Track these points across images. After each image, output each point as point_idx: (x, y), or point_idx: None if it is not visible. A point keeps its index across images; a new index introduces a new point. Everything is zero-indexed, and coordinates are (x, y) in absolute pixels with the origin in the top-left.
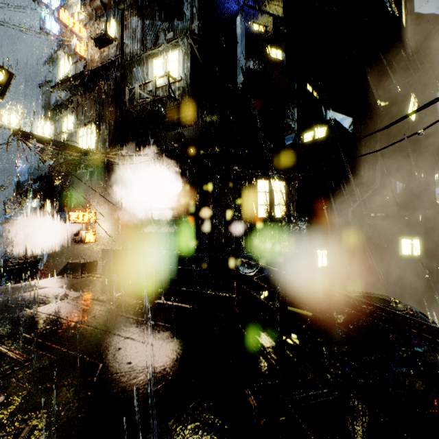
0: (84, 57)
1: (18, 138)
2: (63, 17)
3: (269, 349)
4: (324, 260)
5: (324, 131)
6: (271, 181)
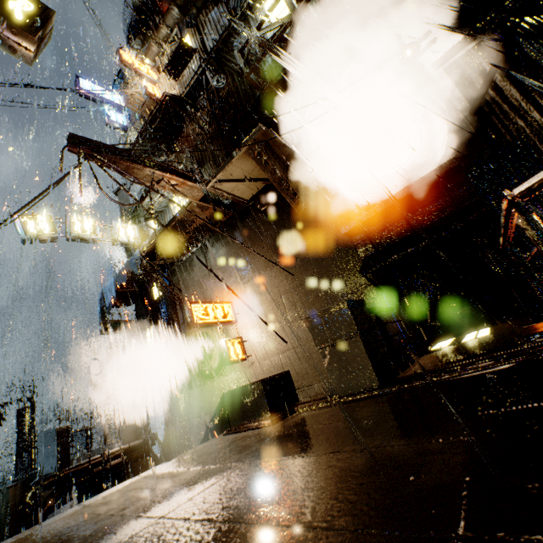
0: (159, 99)
1: (80, 148)
2: (126, 58)
3: None
4: None
5: None
6: None
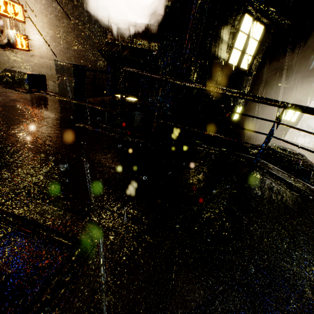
0: None
1: None
2: None
3: None
4: (237, 115)
5: None
6: (256, 21)
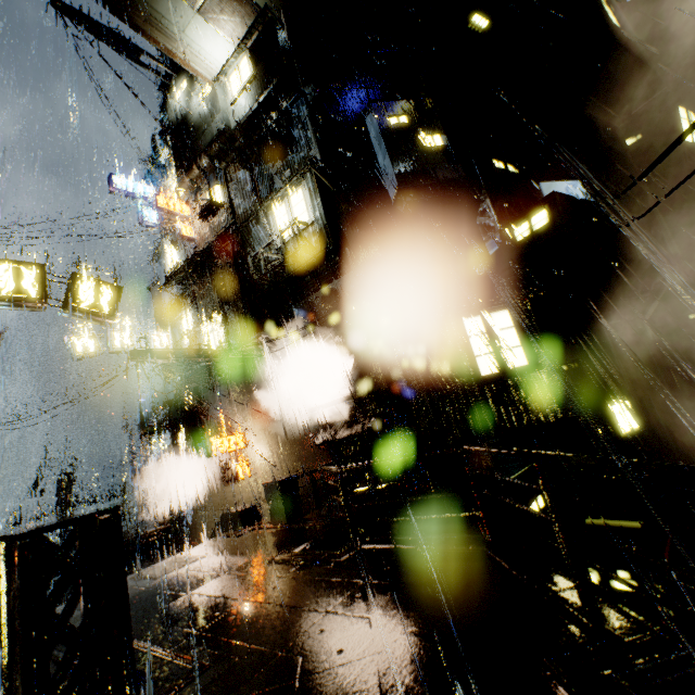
0: (192, 238)
1: (137, 360)
2: (162, 203)
3: (564, 594)
4: (630, 418)
5: (544, 215)
6: (485, 314)
